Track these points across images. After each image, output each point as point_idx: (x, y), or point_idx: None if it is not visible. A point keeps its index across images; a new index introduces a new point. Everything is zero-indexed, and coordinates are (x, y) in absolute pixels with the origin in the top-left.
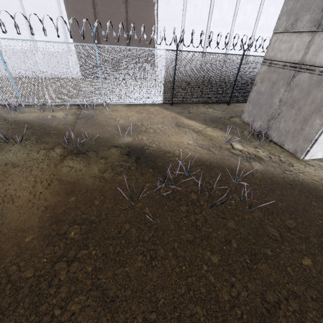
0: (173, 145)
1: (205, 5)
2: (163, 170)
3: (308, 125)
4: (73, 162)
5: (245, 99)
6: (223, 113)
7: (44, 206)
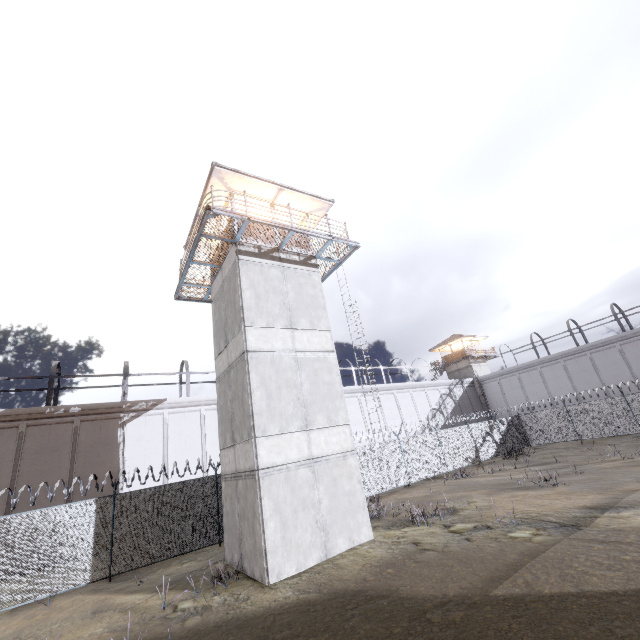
0: None
1: (194, 429)
2: None
3: (256, 535)
4: None
5: None
6: (205, 562)
7: None
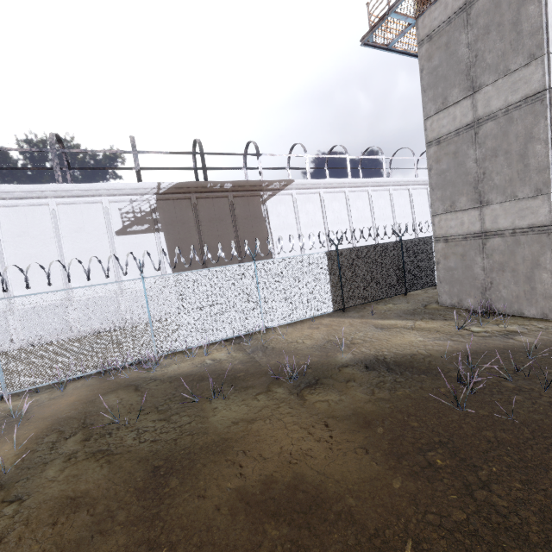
0: (406, 346)
1: (317, 210)
2: (436, 371)
3: (537, 283)
4: (319, 395)
5: (421, 284)
6: (410, 305)
7: (358, 447)
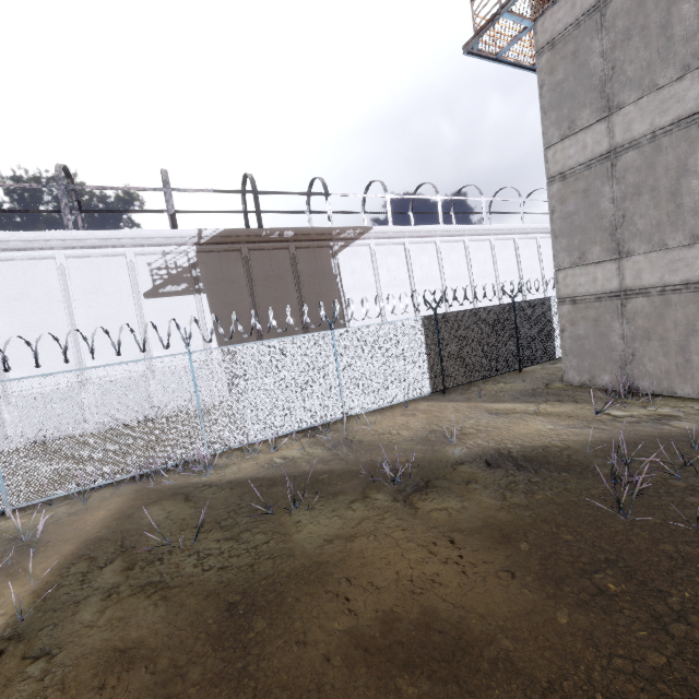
0: (534, 436)
1: (401, 265)
2: (580, 468)
3: (693, 353)
4: (434, 502)
5: (538, 357)
6: (526, 384)
7: (500, 570)
